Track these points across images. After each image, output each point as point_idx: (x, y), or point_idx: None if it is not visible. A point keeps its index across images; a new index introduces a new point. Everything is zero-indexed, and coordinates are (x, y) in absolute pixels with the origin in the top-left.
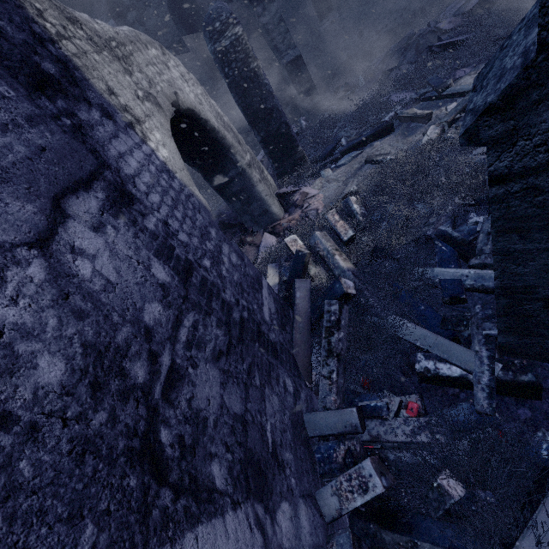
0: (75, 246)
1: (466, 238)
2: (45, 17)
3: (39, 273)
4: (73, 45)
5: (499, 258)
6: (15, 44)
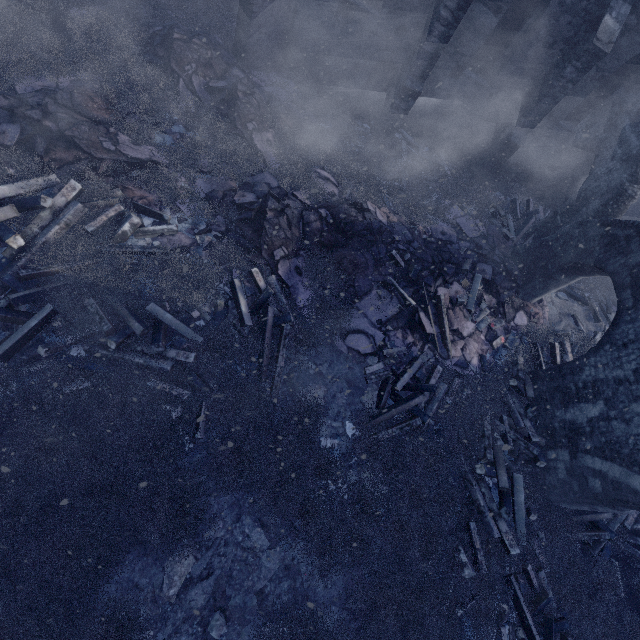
0: None
1: None
2: None
3: None
4: None
5: None
6: None
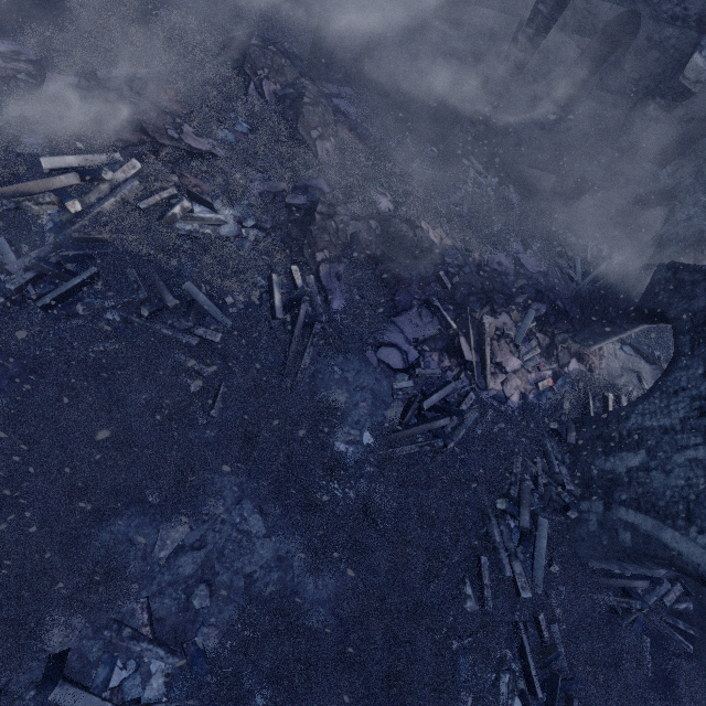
0: None
1: None
2: None
3: None
4: None
5: None
6: None
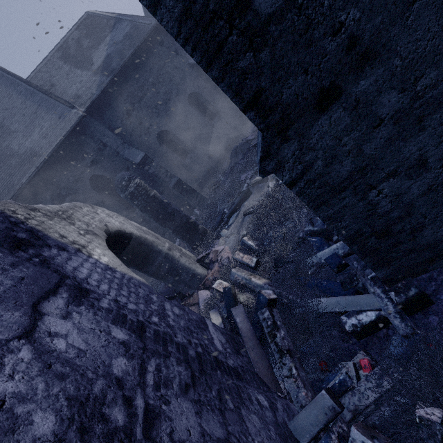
0: (51, 332)
1: (322, 228)
2: (17, 213)
3: (27, 354)
4: (35, 220)
5: (328, 223)
6: (0, 230)
